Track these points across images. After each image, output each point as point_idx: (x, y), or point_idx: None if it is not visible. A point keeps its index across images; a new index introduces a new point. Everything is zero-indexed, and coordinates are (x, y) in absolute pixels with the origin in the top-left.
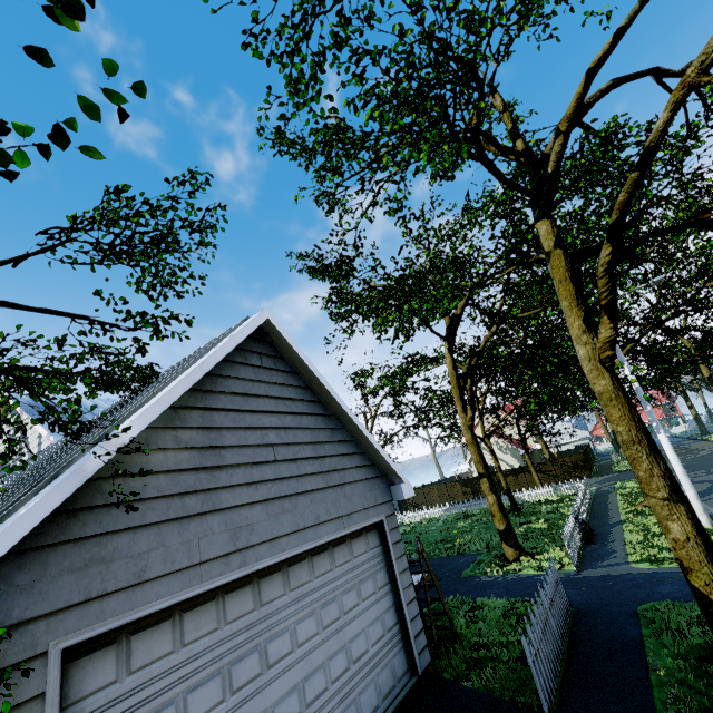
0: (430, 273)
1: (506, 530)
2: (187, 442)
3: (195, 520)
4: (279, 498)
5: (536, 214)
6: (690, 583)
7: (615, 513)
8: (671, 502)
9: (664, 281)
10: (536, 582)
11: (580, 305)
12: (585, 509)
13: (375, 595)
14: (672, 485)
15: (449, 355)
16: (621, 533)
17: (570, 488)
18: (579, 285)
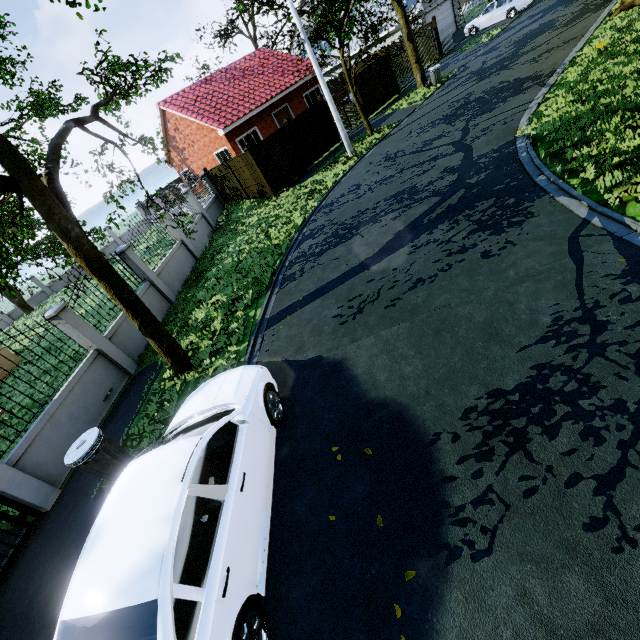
0: None
1: None
2: None
3: None
4: None
5: None
6: None
7: None
8: None
9: None
10: None
11: None
12: None
13: (450, 14)
14: None
15: None
16: None
17: None
18: None
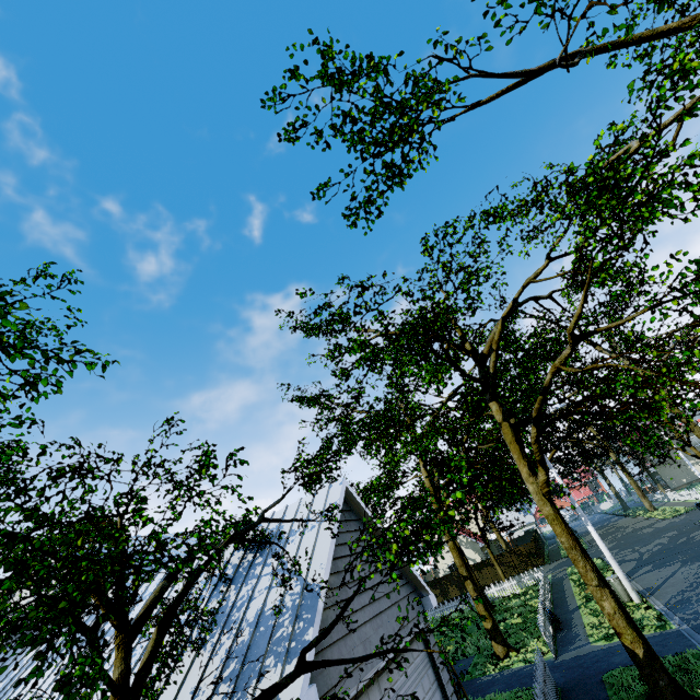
0: (400, 402)
1: (493, 628)
2: (333, 584)
3: (348, 637)
4: (374, 617)
5: (488, 397)
6: (623, 643)
7: (572, 599)
8: (600, 588)
9: (566, 429)
10: (527, 672)
11: (525, 458)
12: (548, 599)
13: (431, 690)
14: (598, 575)
15: (425, 472)
16: (580, 617)
17: (531, 579)
18: (521, 445)
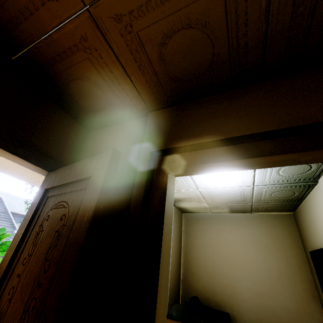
0: None
1: None
2: None
3: None
4: None
5: None
6: None
7: None
8: None
9: None
10: None
11: None
12: None
13: None
14: None
15: None
16: None
17: None
18: None
